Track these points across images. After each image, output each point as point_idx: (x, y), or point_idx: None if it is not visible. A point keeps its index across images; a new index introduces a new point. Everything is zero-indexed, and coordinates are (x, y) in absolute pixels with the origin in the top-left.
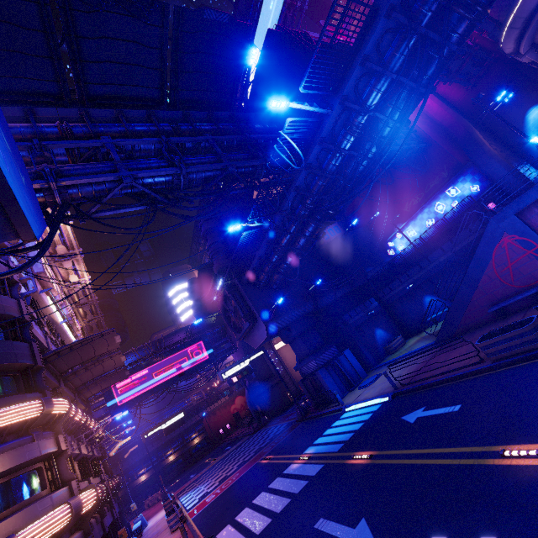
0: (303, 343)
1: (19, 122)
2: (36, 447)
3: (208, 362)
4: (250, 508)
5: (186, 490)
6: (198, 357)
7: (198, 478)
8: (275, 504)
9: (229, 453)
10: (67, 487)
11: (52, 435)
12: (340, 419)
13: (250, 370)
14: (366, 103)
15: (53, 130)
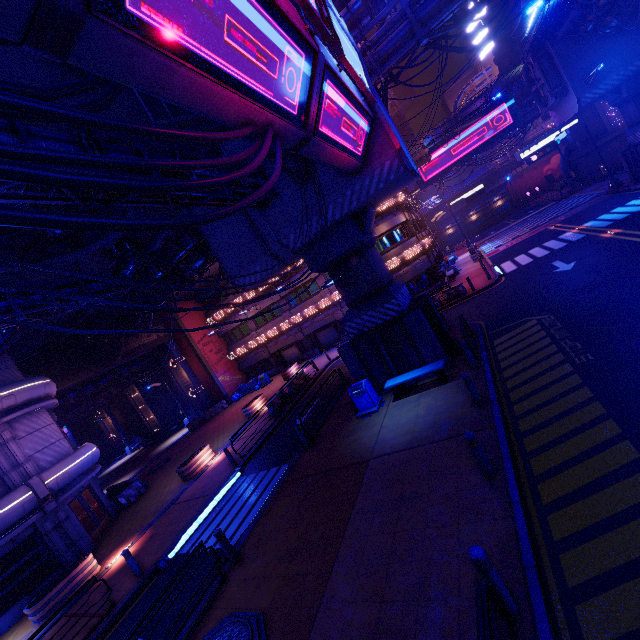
0: (636, 108)
1: (337, 9)
2: (397, 219)
3: (512, 128)
4: (525, 255)
5: (485, 242)
6: (499, 124)
7: (497, 235)
8: (539, 254)
9: (528, 217)
10: (415, 237)
11: (401, 213)
12: (637, 199)
13: (554, 146)
14: None
15: (361, 8)
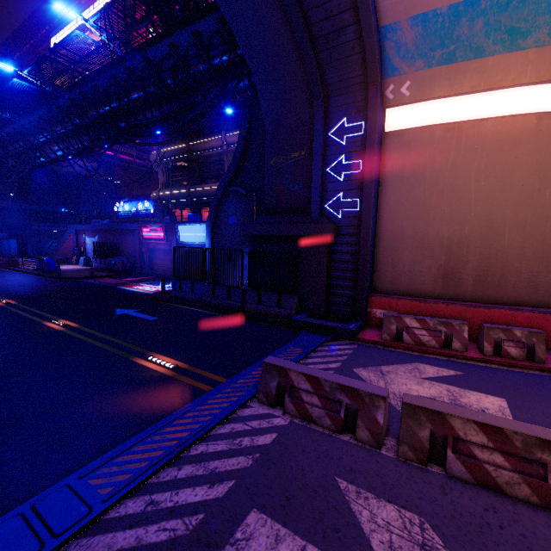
0: None
1: None
2: None
3: None
4: None
5: None
6: None
7: None
8: None
9: None
10: None
11: None
12: None
13: None
14: (10, 148)
15: None
